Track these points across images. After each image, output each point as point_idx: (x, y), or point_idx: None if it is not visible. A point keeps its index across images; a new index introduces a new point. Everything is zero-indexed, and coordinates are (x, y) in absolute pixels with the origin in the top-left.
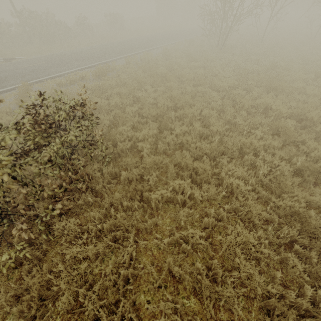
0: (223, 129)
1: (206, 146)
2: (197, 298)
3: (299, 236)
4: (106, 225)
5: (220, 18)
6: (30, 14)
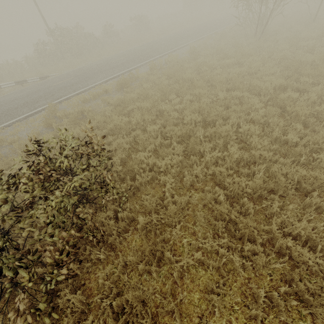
0: (271, 153)
1: (248, 182)
2: None
3: None
4: (116, 302)
5: (259, 1)
6: (62, 31)
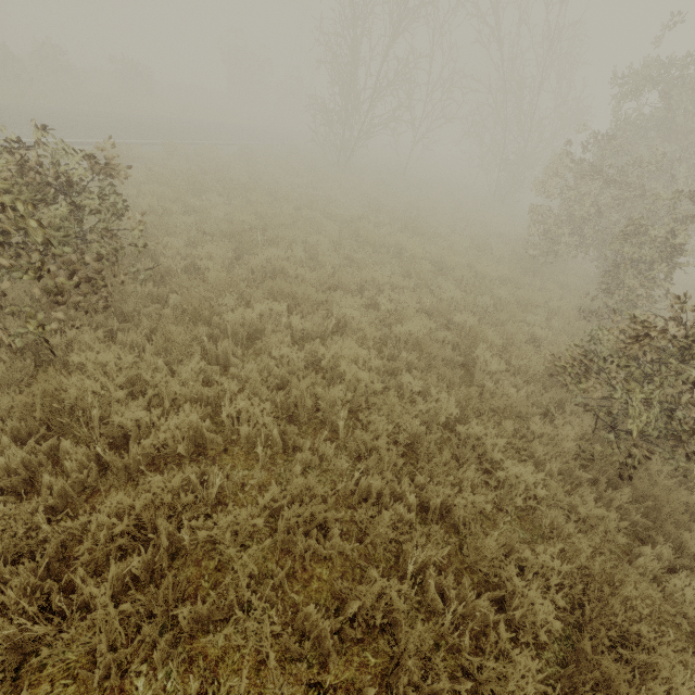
0: (338, 261)
1: (312, 274)
2: (293, 424)
3: (417, 361)
4: (150, 349)
5: (342, 122)
6: None
